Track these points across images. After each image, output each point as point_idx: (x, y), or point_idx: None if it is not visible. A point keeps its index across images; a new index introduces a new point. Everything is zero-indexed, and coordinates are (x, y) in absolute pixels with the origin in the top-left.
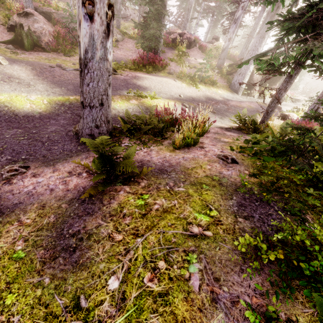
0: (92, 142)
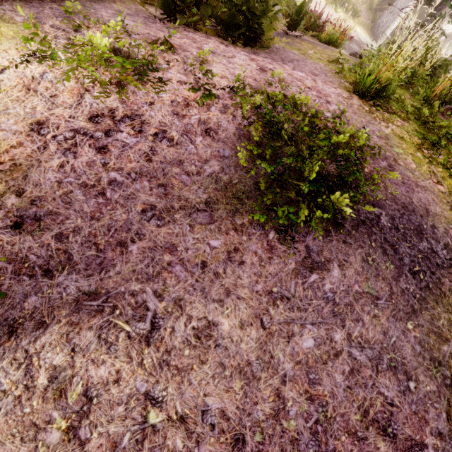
0: None
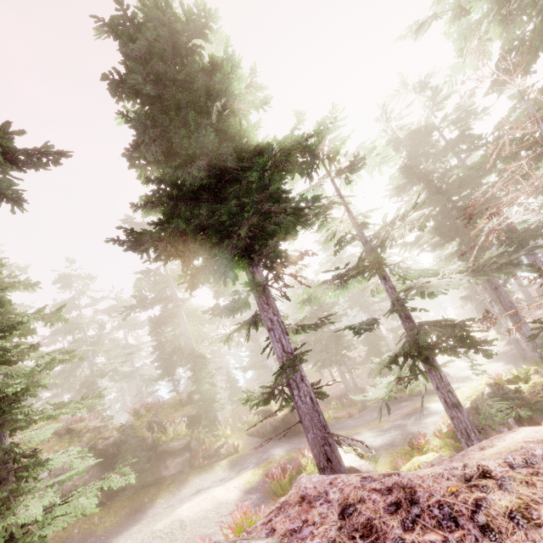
0: None
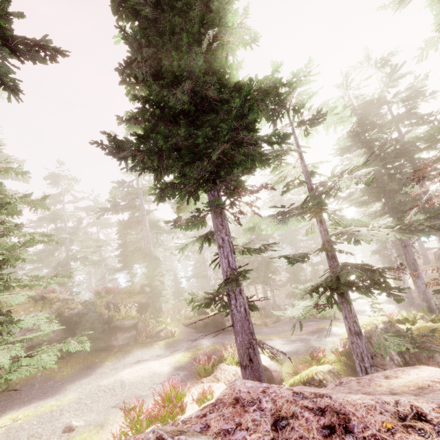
0: None
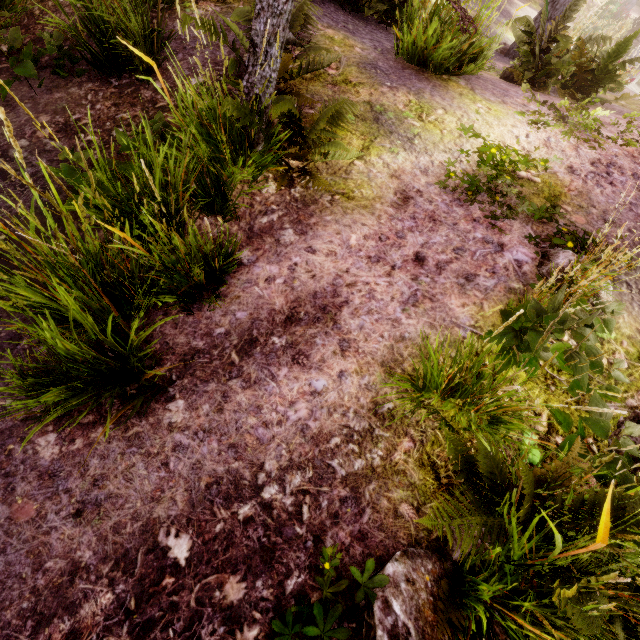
0: None
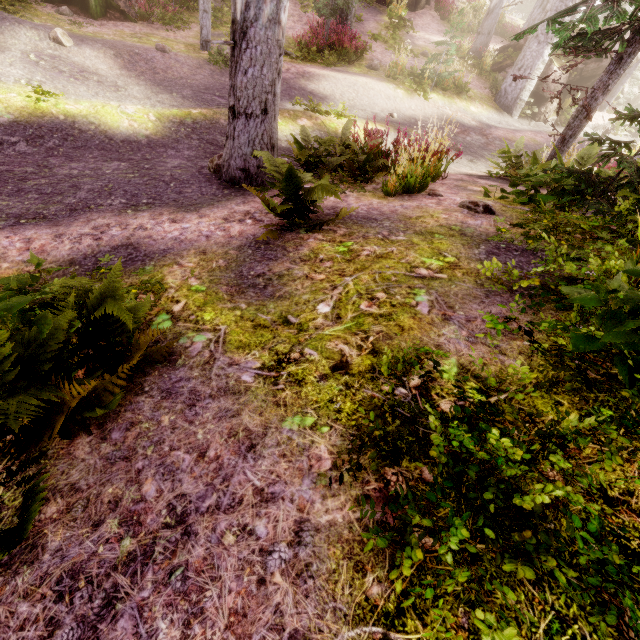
0: (271, 157)
